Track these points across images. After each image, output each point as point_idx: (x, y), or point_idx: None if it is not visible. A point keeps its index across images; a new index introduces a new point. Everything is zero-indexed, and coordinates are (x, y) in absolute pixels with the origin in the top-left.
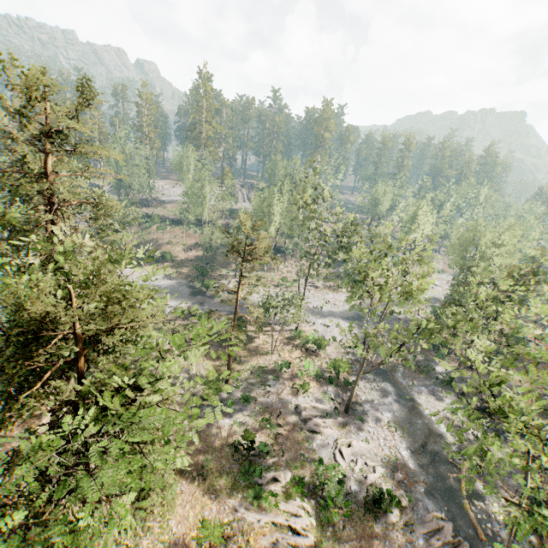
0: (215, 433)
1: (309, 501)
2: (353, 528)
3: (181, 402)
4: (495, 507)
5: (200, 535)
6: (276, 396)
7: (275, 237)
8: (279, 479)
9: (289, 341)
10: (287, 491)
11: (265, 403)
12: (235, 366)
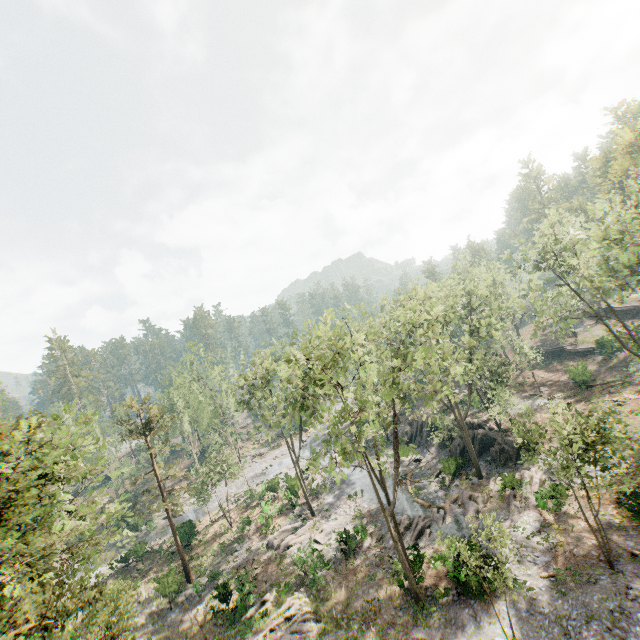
0: (190, 624)
1: (299, 591)
2: (340, 577)
3: (139, 626)
4: (433, 485)
5: None
6: (246, 553)
7: (192, 431)
8: (266, 598)
9: (247, 507)
10: (277, 602)
11: (237, 565)
12: (195, 563)
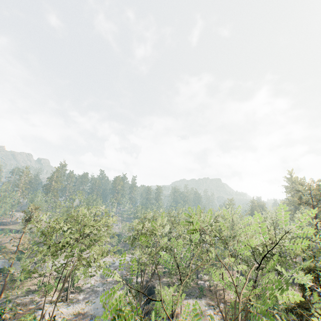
0: None
1: None
2: None
3: None
4: None
5: None
6: (29, 299)
7: None
8: None
9: (57, 278)
10: None
11: (20, 302)
12: (13, 290)
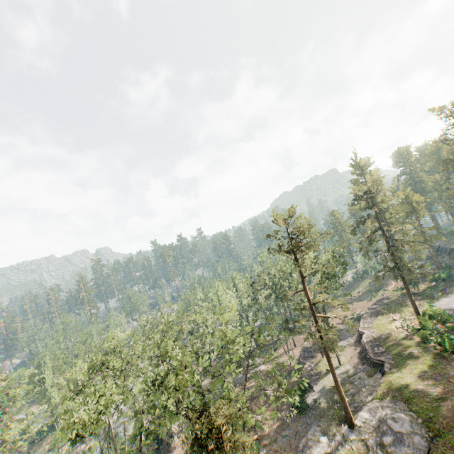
0: None
1: None
2: None
3: None
4: None
5: None
6: None
7: None
8: None
9: None
10: None
11: None
12: None
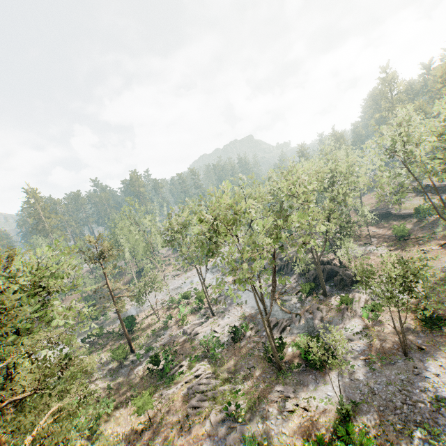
0: (134, 377)
1: (203, 360)
2: (230, 353)
3: (101, 377)
4: (293, 300)
5: (143, 420)
6: (169, 336)
7: (131, 258)
8: (183, 364)
9: (169, 308)
10: (190, 366)
11: (163, 343)
12: (136, 341)
